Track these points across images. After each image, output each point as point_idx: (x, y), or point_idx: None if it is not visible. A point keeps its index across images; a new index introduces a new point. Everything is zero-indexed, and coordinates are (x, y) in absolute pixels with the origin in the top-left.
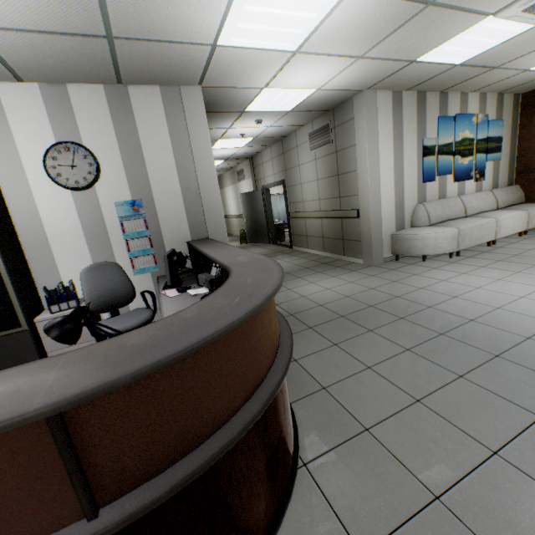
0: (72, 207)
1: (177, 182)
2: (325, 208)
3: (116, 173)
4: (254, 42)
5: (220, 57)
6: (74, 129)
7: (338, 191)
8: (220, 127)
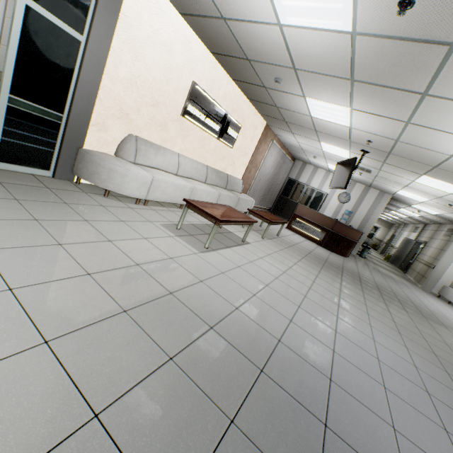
0: (336, 205)
1: (365, 213)
2: (428, 261)
3: (351, 203)
4: (406, 196)
5: (397, 194)
6: (351, 191)
7: (436, 256)
8: (401, 205)
